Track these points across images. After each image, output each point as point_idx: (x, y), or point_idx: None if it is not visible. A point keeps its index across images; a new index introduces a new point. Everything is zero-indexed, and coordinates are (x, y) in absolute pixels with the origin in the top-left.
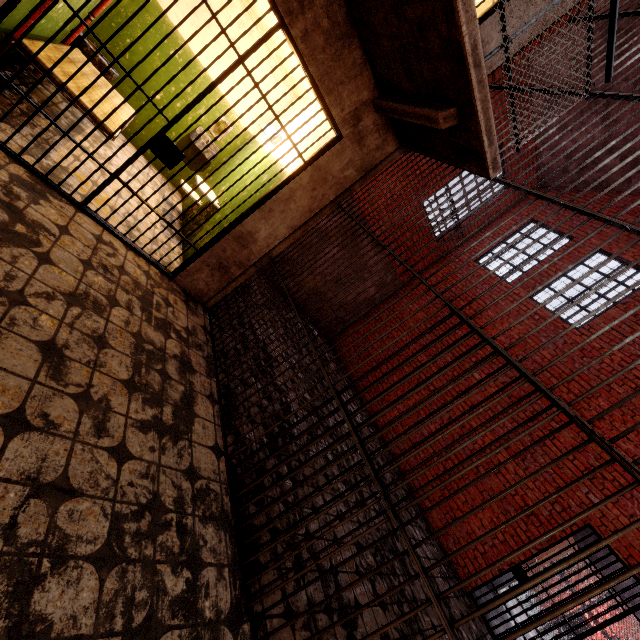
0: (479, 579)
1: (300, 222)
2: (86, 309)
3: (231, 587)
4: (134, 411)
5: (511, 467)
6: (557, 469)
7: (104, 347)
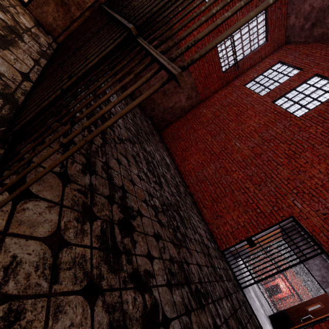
0: (228, 245)
1: None
2: None
3: None
4: None
5: (252, 189)
6: (278, 189)
7: None
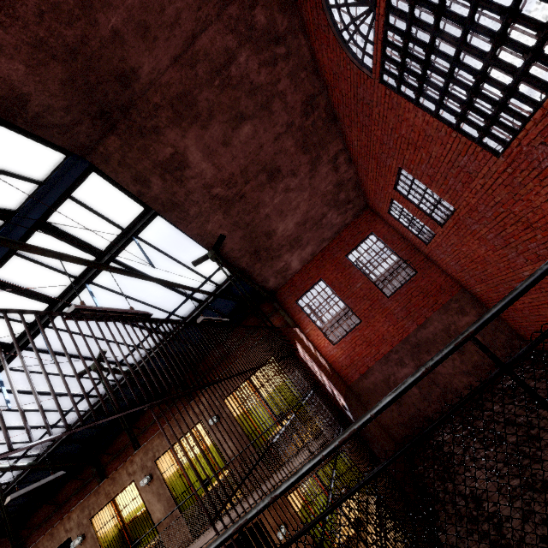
0: None
1: None
2: None
3: None
4: None
5: None
6: None
7: None
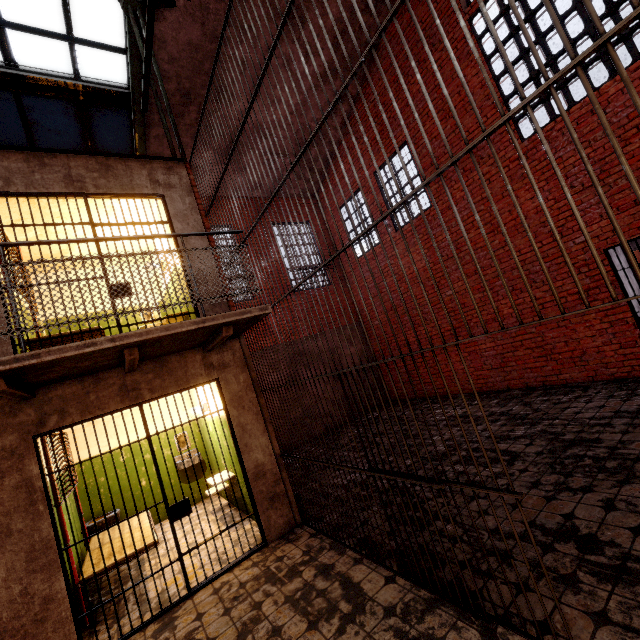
0: None
1: (262, 424)
2: (252, 630)
3: (470, 625)
4: (328, 633)
5: (539, 294)
6: (548, 258)
7: (280, 631)
